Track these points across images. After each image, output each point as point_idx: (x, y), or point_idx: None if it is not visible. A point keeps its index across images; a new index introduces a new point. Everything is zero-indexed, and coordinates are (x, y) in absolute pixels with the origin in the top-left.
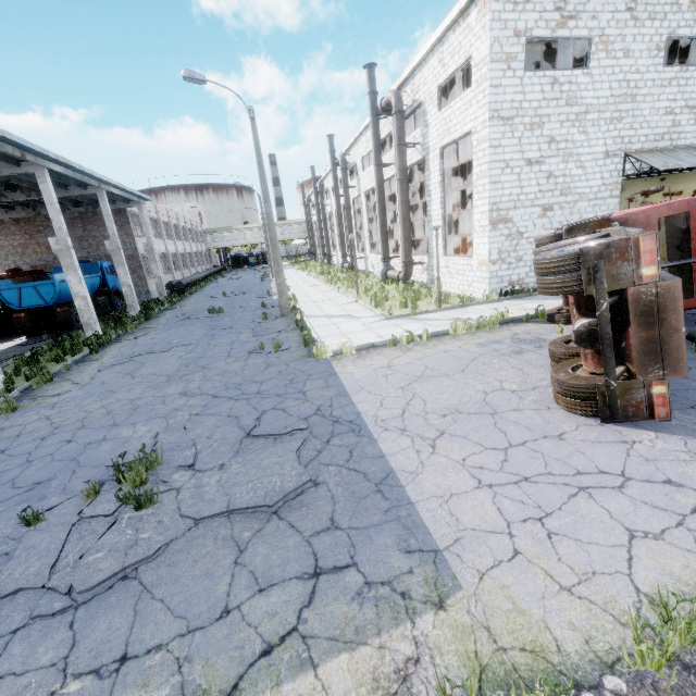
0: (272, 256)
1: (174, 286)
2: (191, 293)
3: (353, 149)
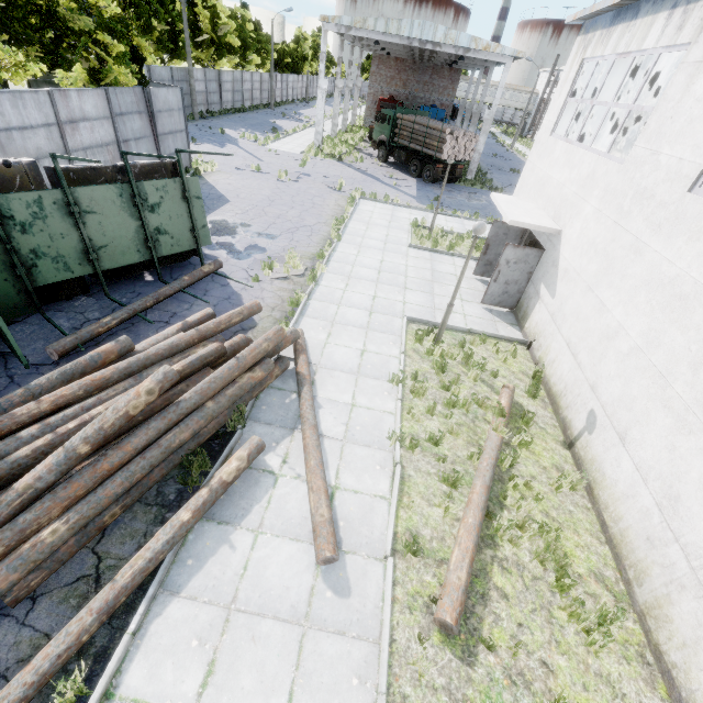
0: None
1: None
2: None
3: None
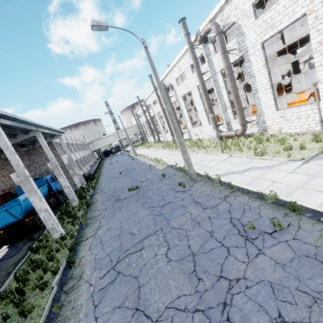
0: (178, 141)
1: (87, 176)
2: (99, 177)
3: (168, 77)
